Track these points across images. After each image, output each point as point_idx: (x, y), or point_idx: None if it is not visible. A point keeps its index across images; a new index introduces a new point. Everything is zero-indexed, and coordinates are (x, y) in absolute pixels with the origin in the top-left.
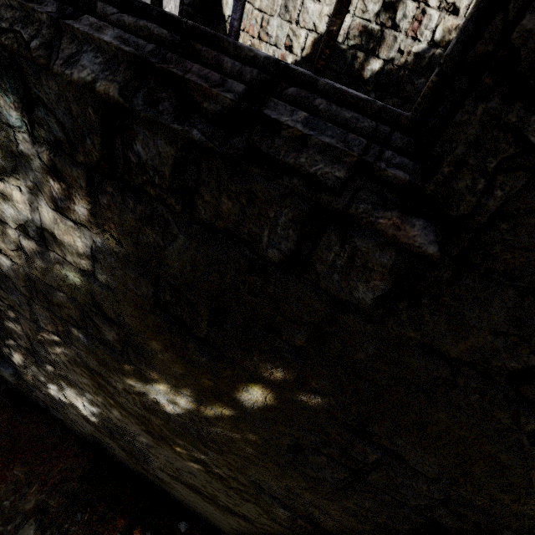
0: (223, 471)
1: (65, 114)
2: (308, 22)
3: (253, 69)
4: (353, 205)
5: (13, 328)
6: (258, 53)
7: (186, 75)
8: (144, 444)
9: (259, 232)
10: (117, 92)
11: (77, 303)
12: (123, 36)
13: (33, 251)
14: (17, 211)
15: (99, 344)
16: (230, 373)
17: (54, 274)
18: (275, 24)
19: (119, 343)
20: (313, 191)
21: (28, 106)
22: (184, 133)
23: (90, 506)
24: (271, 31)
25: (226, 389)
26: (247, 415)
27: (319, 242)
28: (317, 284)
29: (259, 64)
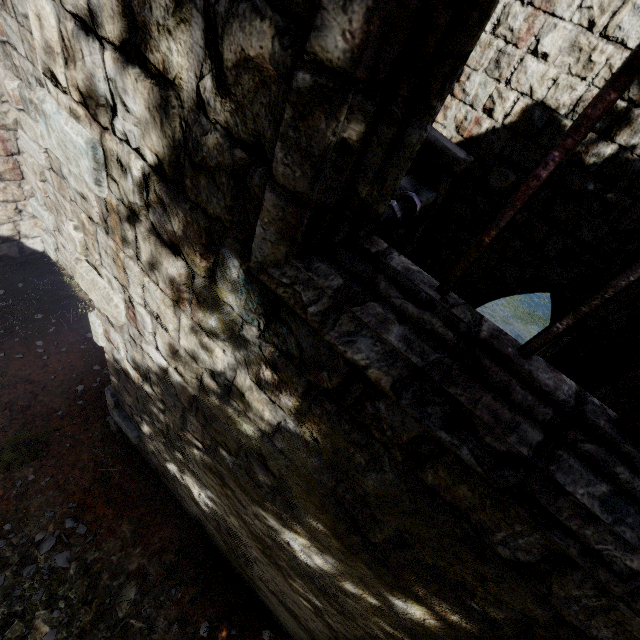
0: (336, 625)
1: (310, 345)
2: (522, 85)
3: (547, 409)
4: (639, 601)
5: (155, 413)
6: (556, 392)
7: (475, 409)
8: (252, 554)
9: (493, 528)
10: (389, 385)
11: (238, 441)
12: (409, 337)
13: (213, 389)
14: (211, 361)
15: (246, 475)
16: (391, 580)
17: (226, 413)
18: (477, 81)
19: (270, 487)
20: (592, 567)
21: (270, 319)
22: (453, 449)
23: (184, 584)
24: (469, 88)
25: (379, 586)
26: (393, 614)
27: (569, 576)
28: (546, 599)
29: (552, 399)
